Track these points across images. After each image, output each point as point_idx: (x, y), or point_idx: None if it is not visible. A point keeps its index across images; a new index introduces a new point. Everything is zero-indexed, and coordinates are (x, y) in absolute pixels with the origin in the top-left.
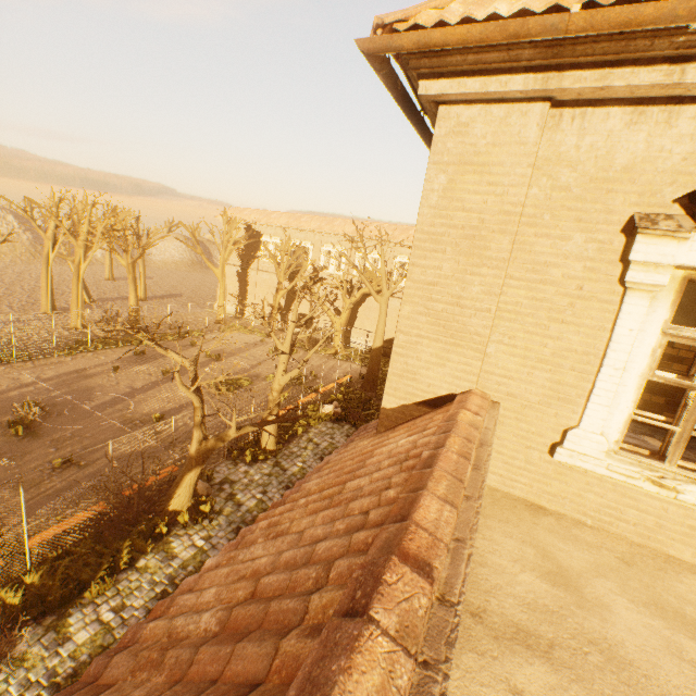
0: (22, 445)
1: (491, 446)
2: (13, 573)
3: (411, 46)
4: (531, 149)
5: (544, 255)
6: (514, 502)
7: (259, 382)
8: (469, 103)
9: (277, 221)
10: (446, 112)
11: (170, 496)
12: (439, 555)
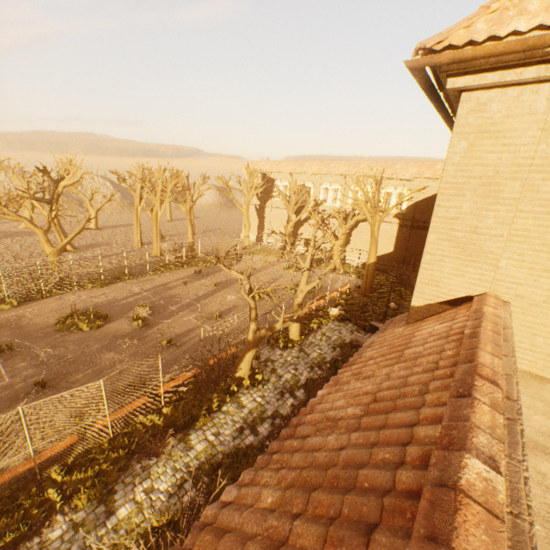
0: (142, 331)
1: (511, 329)
2: (156, 406)
3: (447, 61)
4: (540, 117)
5: (549, 193)
6: (521, 373)
7: (280, 291)
8: (487, 89)
9: (285, 168)
10: (467, 97)
11: (235, 367)
12: (499, 379)
